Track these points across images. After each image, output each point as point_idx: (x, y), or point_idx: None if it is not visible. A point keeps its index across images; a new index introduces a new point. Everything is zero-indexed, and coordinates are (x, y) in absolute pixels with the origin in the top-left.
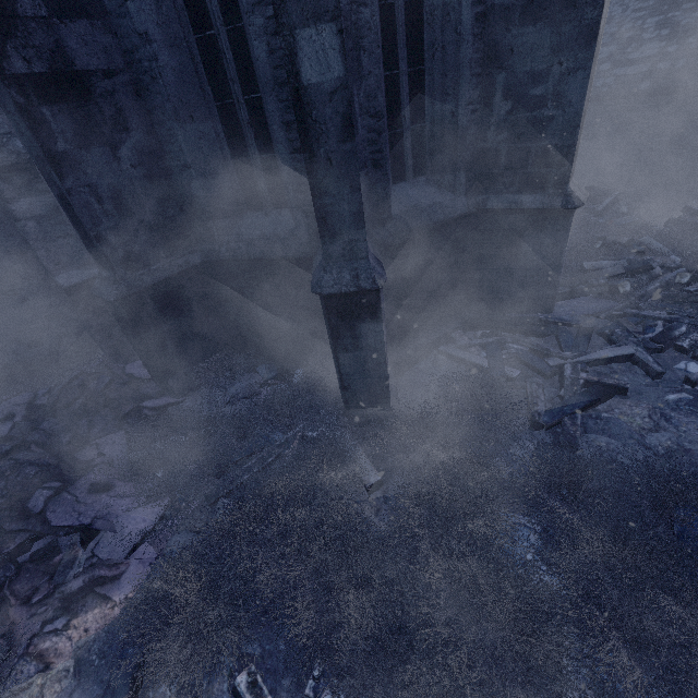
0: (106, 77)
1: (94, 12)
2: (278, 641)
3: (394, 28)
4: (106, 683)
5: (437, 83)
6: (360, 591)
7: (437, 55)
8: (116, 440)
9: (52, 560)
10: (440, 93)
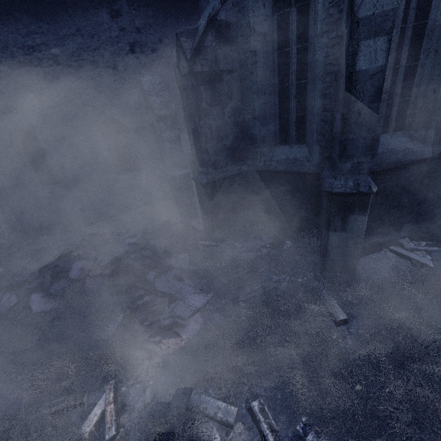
0: (229, 73)
1: (233, 43)
2: (276, 392)
3: (402, 41)
4: (178, 377)
5: (426, 72)
6: (337, 380)
7: (430, 55)
8: (184, 257)
9: (152, 308)
10: (426, 78)
